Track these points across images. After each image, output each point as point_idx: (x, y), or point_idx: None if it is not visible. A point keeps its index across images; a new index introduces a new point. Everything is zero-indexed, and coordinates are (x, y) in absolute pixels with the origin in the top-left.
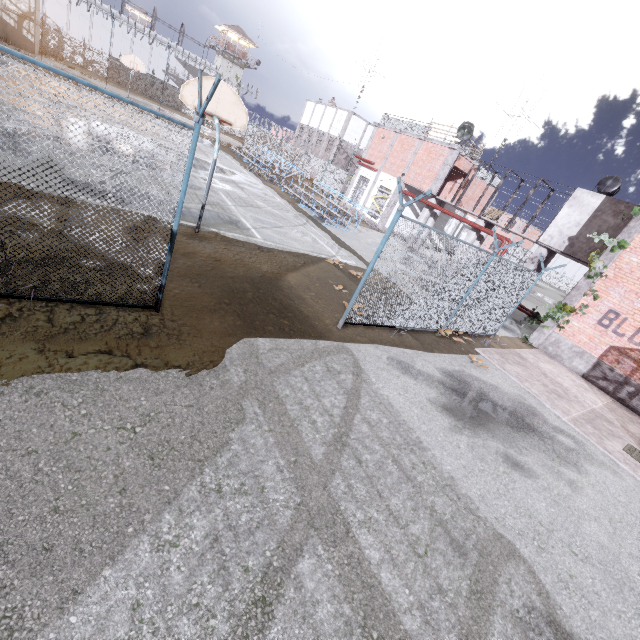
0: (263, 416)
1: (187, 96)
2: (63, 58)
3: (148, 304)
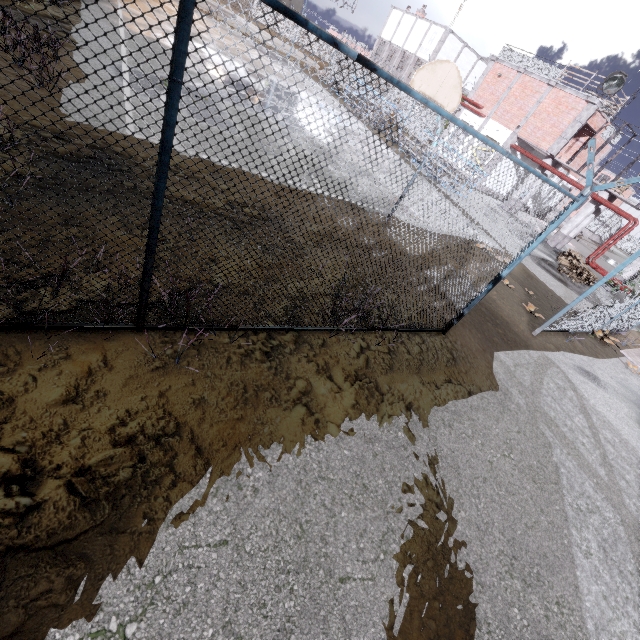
0: (556, 439)
1: (417, 81)
2: None
3: (442, 328)
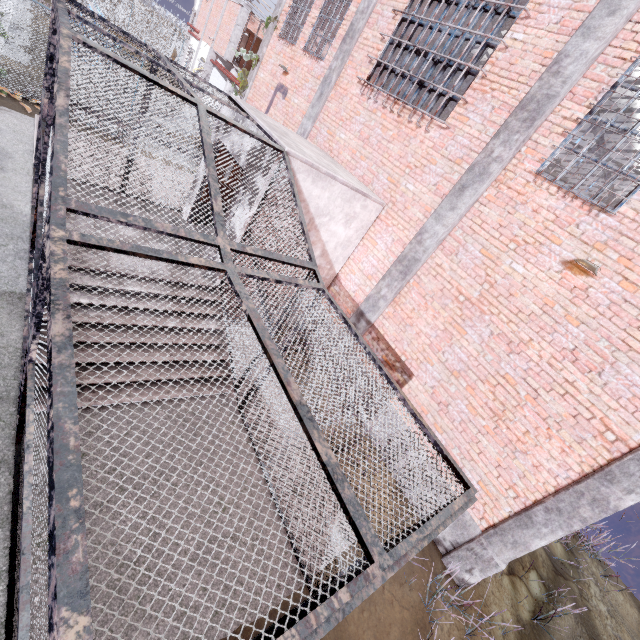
0: None
1: None
2: None
3: None
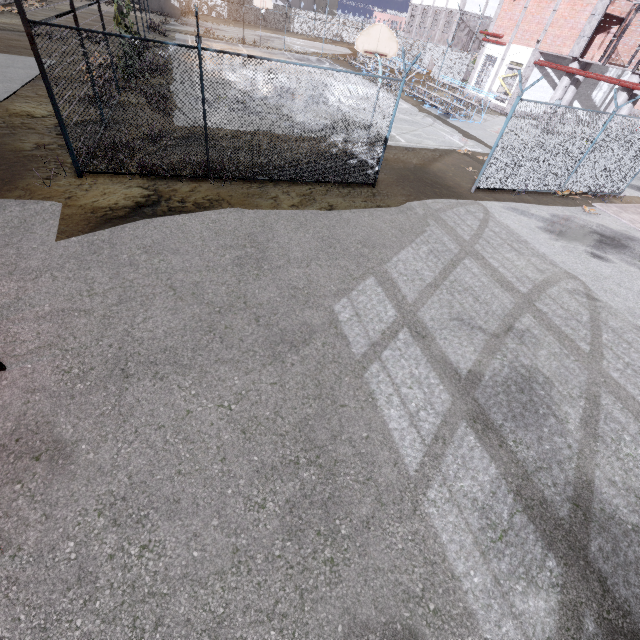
0: (437, 225)
1: (359, 45)
2: (193, 12)
3: (371, 182)
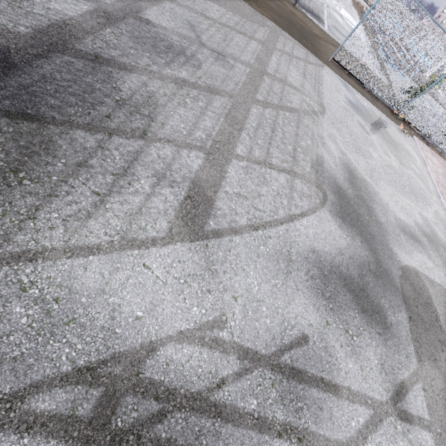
0: (269, 32)
1: None
2: None
3: None
